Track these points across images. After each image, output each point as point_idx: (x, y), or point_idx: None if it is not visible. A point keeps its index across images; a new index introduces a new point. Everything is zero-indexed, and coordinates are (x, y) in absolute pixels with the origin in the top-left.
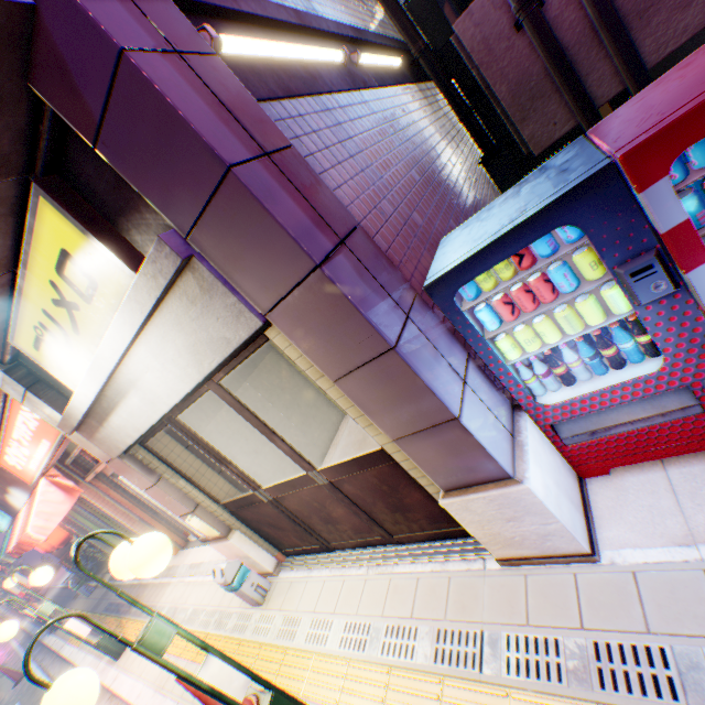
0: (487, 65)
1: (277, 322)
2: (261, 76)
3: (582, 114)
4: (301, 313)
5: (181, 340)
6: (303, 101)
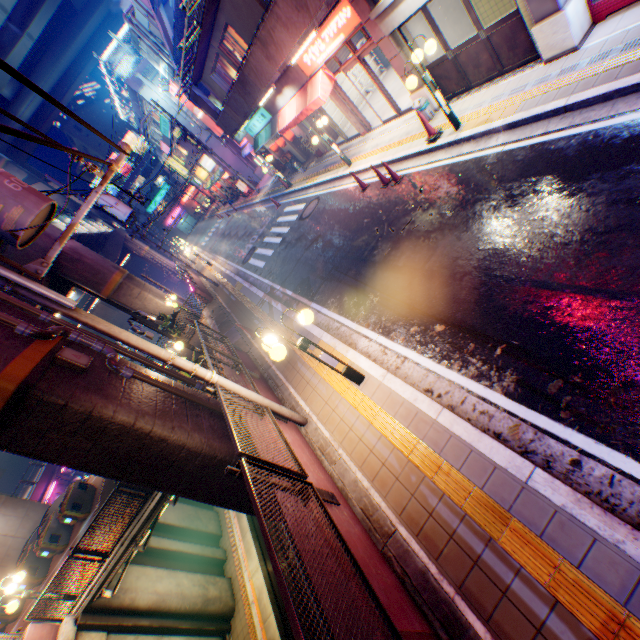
0: None
1: None
2: None
3: None
4: None
5: None
6: None
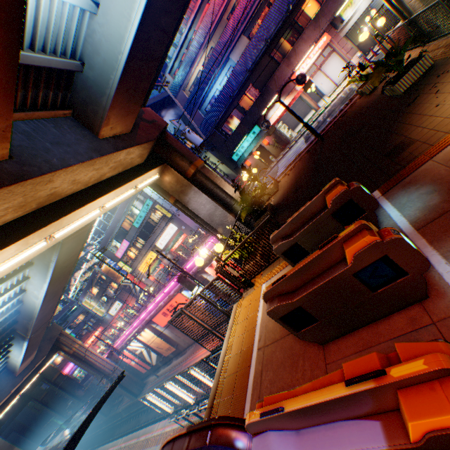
0: None
1: None
2: None
3: None
4: None
5: None
6: None
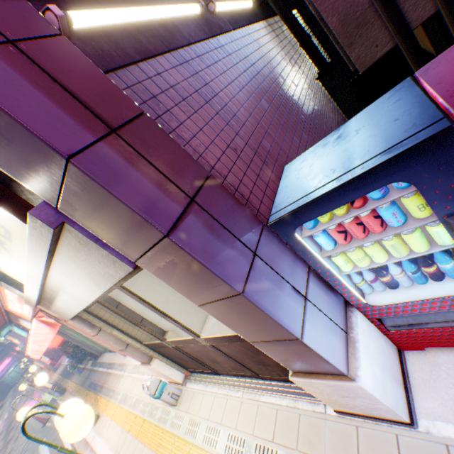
0: (321, 1)
1: (144, 267)
2: (118, 43)
3: (400, 36)
4: (161, 264)
5: (80, 270)
6: (161, 59)
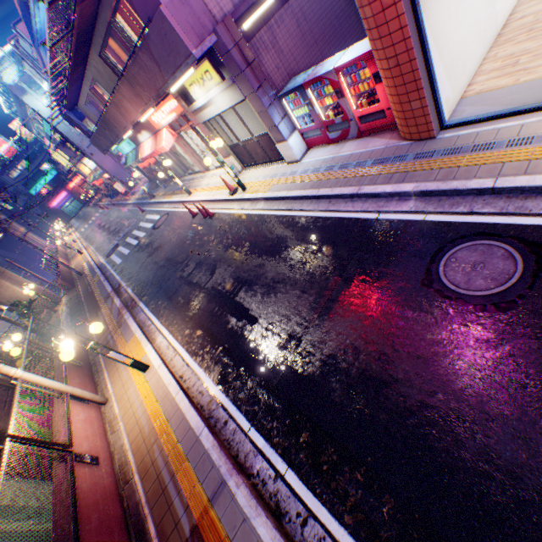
0: None
1: (248, 99)
2: (252, 30)
3: None
4: (252, 99)
5: (229, 97)
6: (262, 31)
